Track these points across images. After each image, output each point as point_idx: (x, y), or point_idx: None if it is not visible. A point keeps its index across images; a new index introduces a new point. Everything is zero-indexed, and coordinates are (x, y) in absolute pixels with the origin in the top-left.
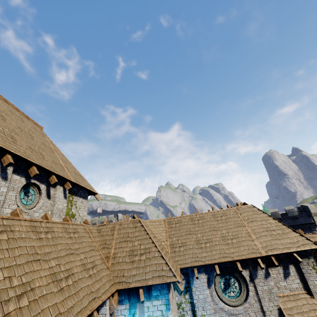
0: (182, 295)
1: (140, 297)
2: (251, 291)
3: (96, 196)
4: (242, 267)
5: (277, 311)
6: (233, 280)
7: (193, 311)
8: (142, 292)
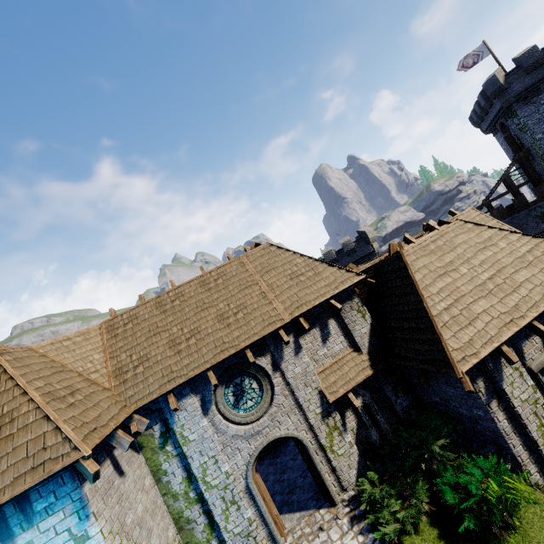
0: (157, 452)
1: None
2: (277, 386)
3: None
4: (259, 353)
5: (317, 396)
6: (248, 381)
7: (185, 467)
8: None
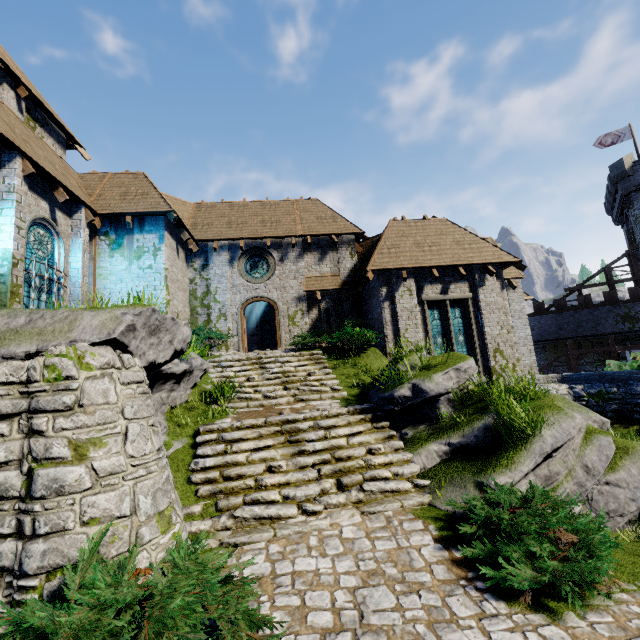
0: (197, 272)
1: (126, 220)
2: (277, 271)
3: (81, 151)
4: (275, 249)
5: (299, 288)
6: (262, 263)
7: (208, 287)
8: (130, 218)
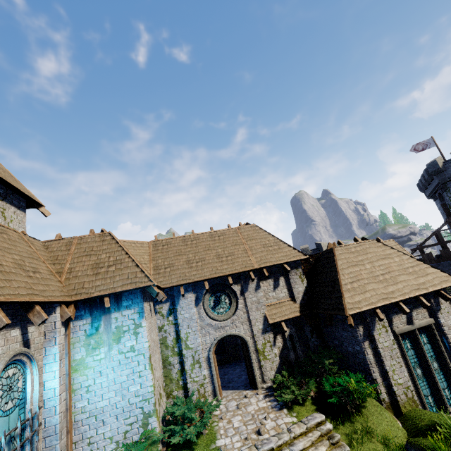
0: (165, 318)
1: (105, 305)
2: (240, 304)
3: (41, 209)
4: (235, 282)
5: (262, 319)
6: (224, 297)
7: (177, 332)
8: (108, 300)
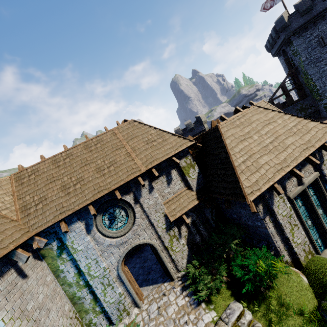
0: (56, 259)
1: None
2: (137, 213)
3: None
4: (125, 193)
5: (163, 218)
6: (118, 211)
7: (76, 266)
8: None
